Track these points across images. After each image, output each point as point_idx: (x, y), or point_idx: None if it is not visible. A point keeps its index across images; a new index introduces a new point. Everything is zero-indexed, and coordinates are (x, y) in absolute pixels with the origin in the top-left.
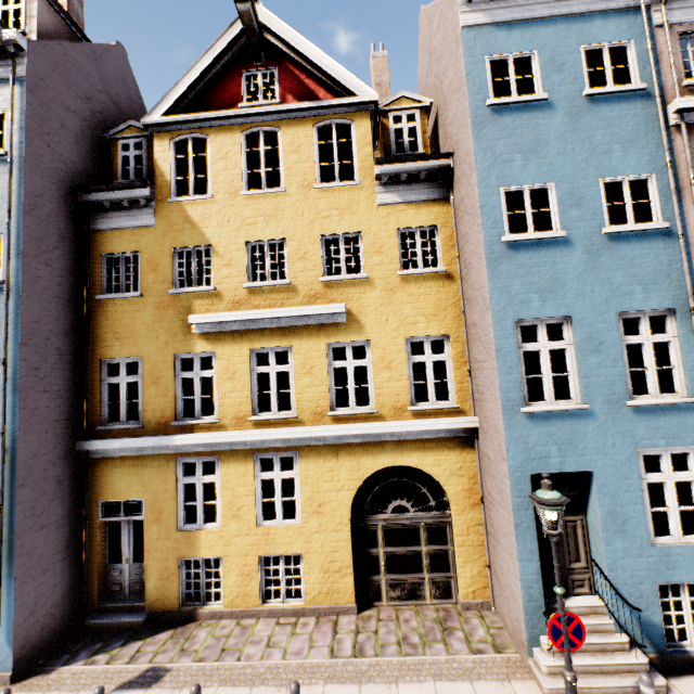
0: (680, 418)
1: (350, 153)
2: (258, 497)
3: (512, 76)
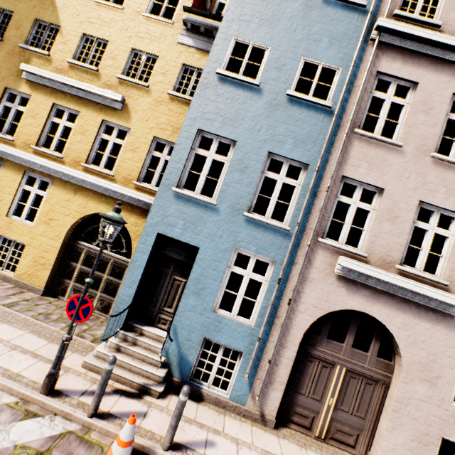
0: (274, 237)
1: None
2: (17, 199)
3: None
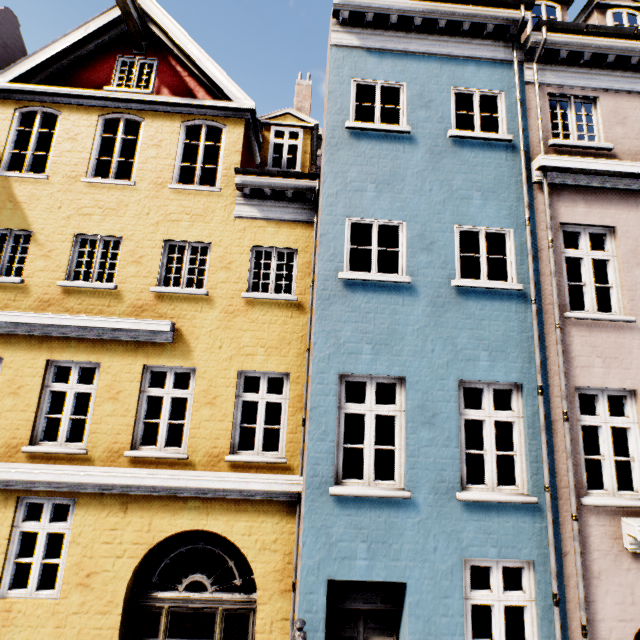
0: (517, 520)
1: None
2: (11, 555)
3: (377, 103)
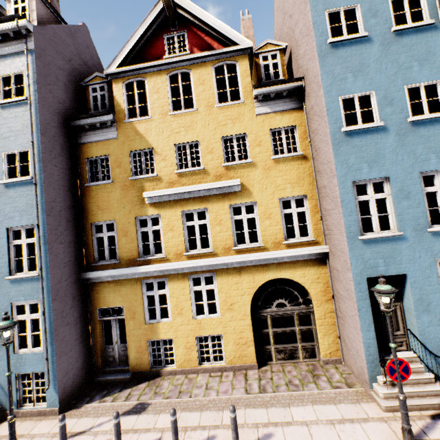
0: None
1: (234, 83)
2: (193, 301)
3: (343, 22)
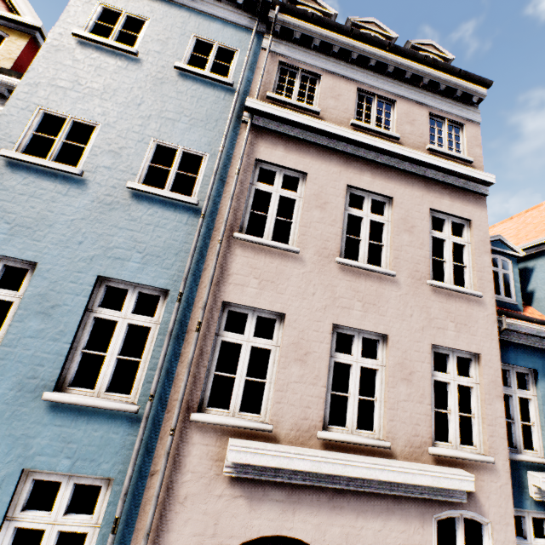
0: (109, 430)
1: None
2: None
3: (117, 26)
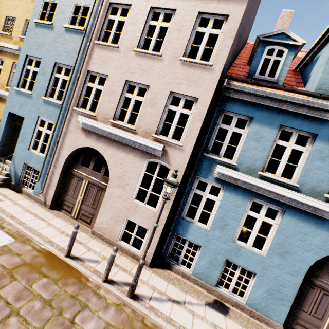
0: (55, 109)
1: None
2: None
3: None
